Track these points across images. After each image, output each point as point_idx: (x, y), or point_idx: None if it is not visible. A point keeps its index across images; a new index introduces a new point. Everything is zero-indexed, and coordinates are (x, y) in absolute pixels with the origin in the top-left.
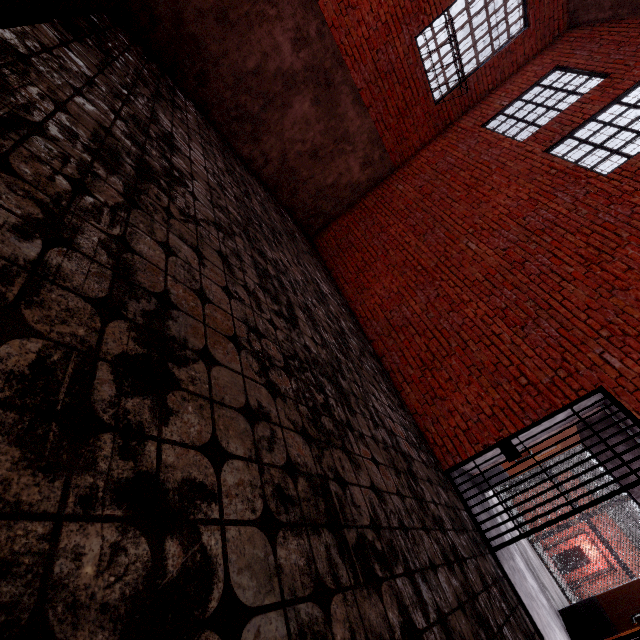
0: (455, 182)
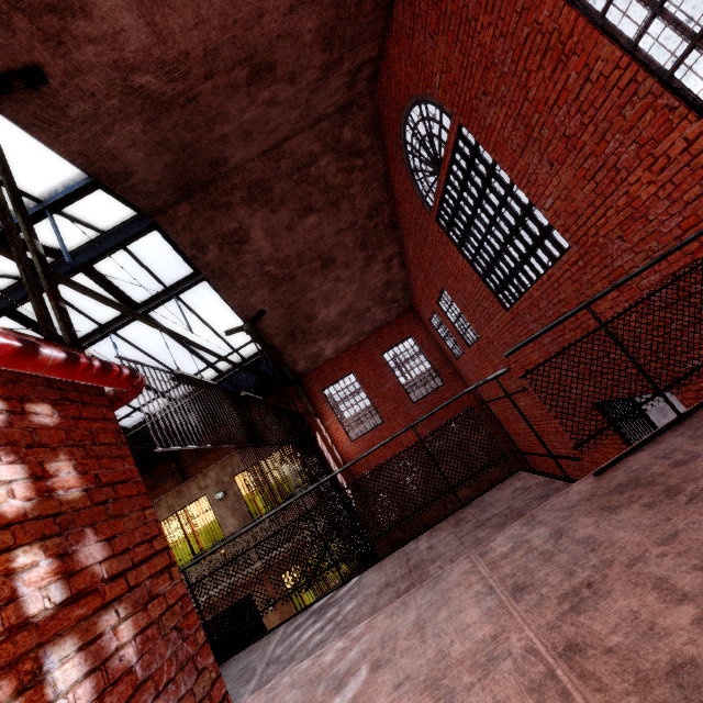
0: (487, 388)
